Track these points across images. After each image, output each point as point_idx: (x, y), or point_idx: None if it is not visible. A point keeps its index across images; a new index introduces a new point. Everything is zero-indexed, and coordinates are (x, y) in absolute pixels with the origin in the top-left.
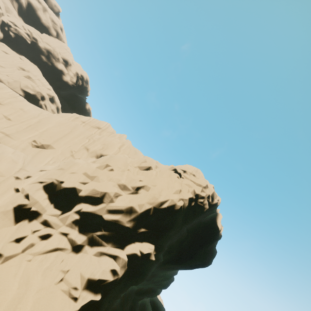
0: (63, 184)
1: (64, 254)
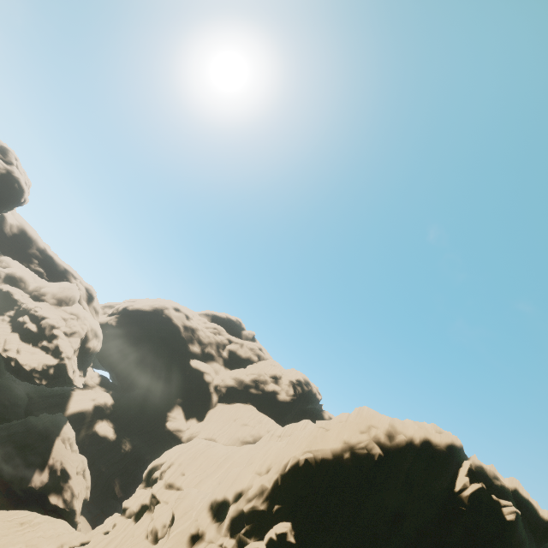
0: (218, 494)
1: None
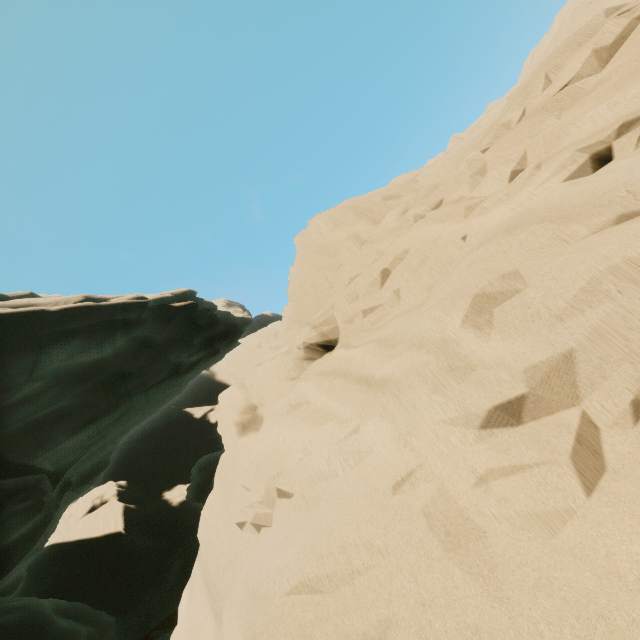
0: None
1: None
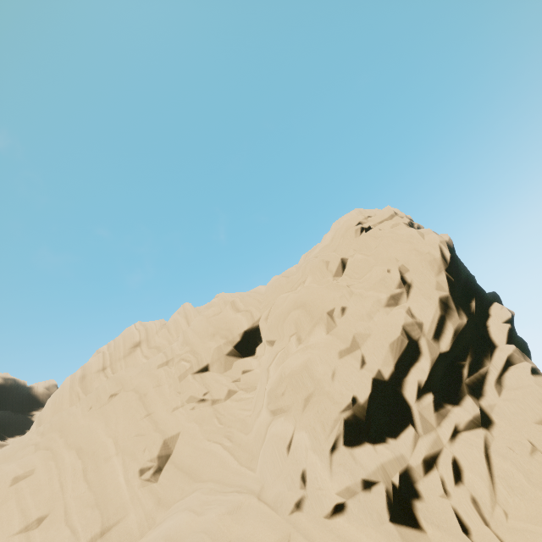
0: (362, 398)
1: (497, 444)
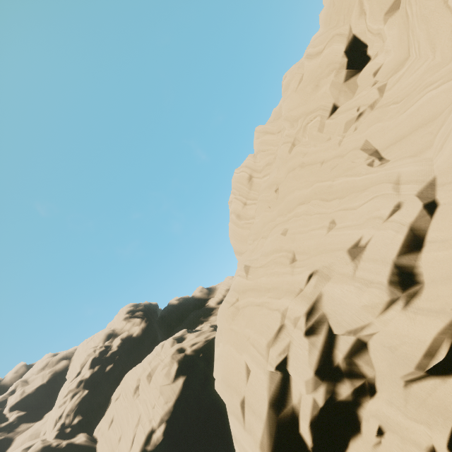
0: None
1: None
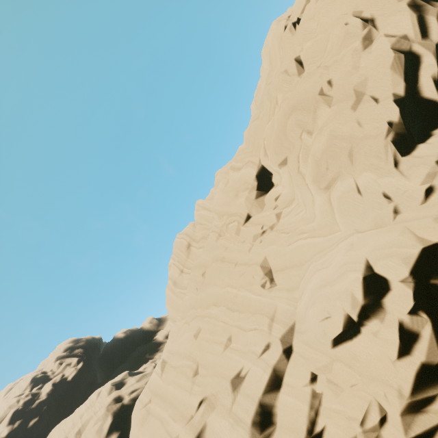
0: (395, 118)
1: None
